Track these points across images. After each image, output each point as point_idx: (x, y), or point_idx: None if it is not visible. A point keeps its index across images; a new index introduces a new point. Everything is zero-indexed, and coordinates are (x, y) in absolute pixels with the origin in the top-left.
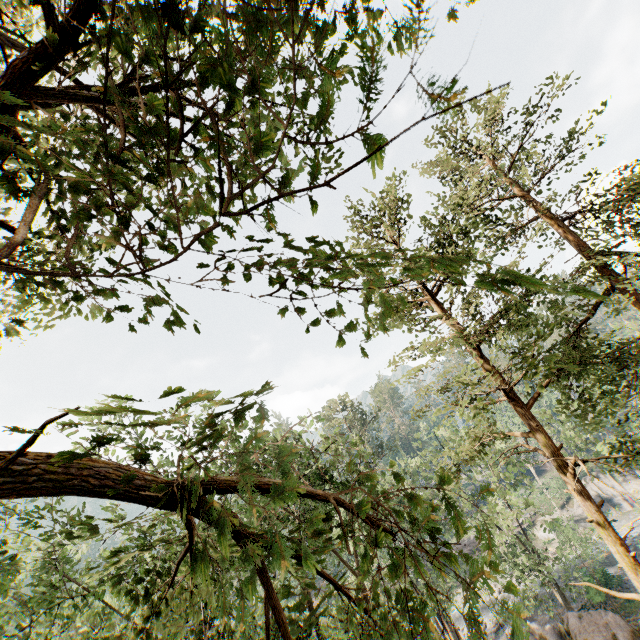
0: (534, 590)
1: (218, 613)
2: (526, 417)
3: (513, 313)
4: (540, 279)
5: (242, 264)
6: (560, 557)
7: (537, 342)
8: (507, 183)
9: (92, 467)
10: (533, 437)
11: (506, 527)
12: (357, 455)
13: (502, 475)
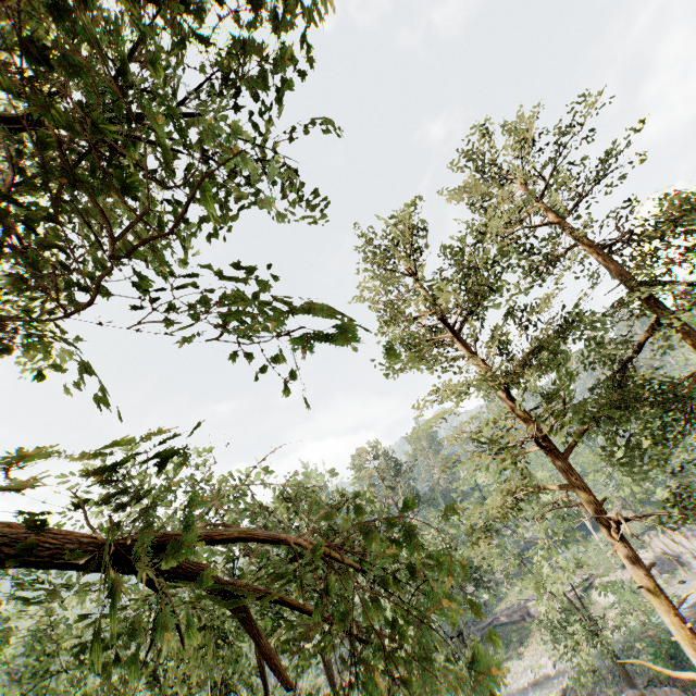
0: (593, 663)
1: (225, 692)
2: (565, 467)
3: (548, 350)
4: (577, 312)
5: (190, 304)
6: (619, 625)
7: (563, 384)
8: (541, 209)
9: (15, 536)
10: (573, 489)
11: (556, 590)
12: (383, 510)
13: (550, 531)
